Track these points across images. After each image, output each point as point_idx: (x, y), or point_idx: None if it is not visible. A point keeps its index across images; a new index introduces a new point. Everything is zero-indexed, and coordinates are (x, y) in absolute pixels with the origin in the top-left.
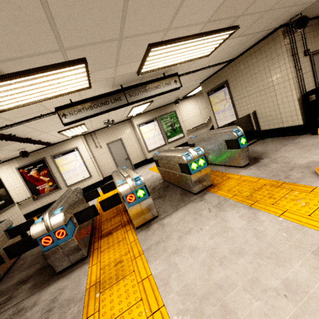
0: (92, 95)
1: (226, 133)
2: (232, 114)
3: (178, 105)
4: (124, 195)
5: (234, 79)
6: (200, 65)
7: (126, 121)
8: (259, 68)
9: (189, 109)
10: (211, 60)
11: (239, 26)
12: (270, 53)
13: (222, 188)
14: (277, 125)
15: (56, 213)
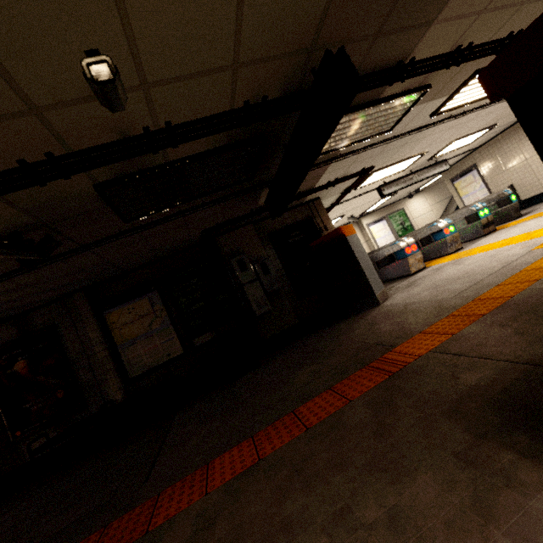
0: (391, 179)
1: (496, 195)
2: (485, 193)
3: (405, 203)
4: (442, 229)
5: (483, 162)
6: (457, 153)
7: (352, 223)
8: (509, 149)
9: (417, 206)
10: (466, 148)
11: (497, 124)
12: (518, 136)
13: (507, 227)
14: (538, 191)
15: (405, 239)
